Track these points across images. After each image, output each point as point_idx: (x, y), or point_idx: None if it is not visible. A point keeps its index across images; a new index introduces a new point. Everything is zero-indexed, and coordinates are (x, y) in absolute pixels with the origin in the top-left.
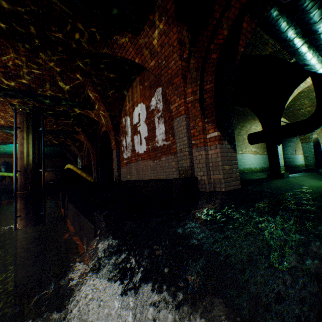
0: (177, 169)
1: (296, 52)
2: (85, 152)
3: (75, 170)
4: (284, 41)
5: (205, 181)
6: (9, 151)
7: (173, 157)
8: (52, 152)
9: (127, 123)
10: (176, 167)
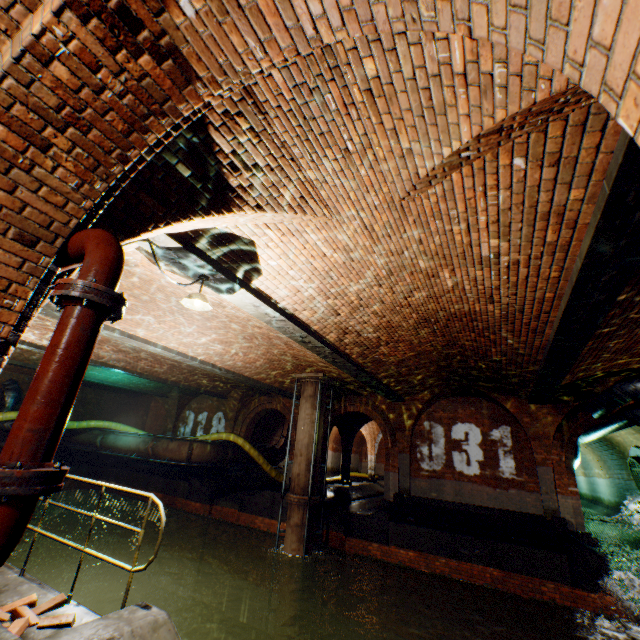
0: (534, 505)
1: None
2: (249, 413)
3: (247, 448)
4: None
5: (572, 522)
6: (87, 374)
7: (527, 493)
8: (149, 390)
9: (436, 430)
10: (532, 503)
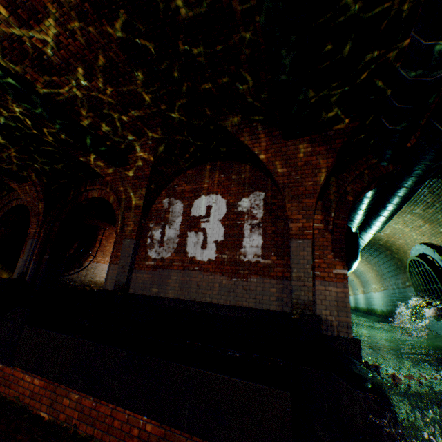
0: (280, 299)
1: (359, 211)
2: None
3: None
4: (362, 201)
5: (333, 323)
6: None
7: (273, 282)
8: None
9: (175, 208)
10: (279, 296)
